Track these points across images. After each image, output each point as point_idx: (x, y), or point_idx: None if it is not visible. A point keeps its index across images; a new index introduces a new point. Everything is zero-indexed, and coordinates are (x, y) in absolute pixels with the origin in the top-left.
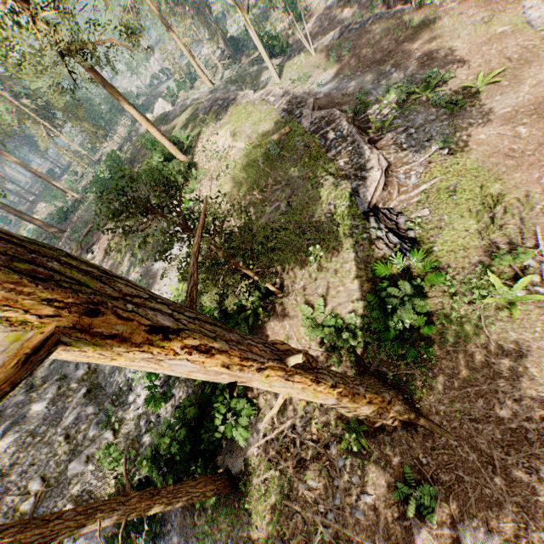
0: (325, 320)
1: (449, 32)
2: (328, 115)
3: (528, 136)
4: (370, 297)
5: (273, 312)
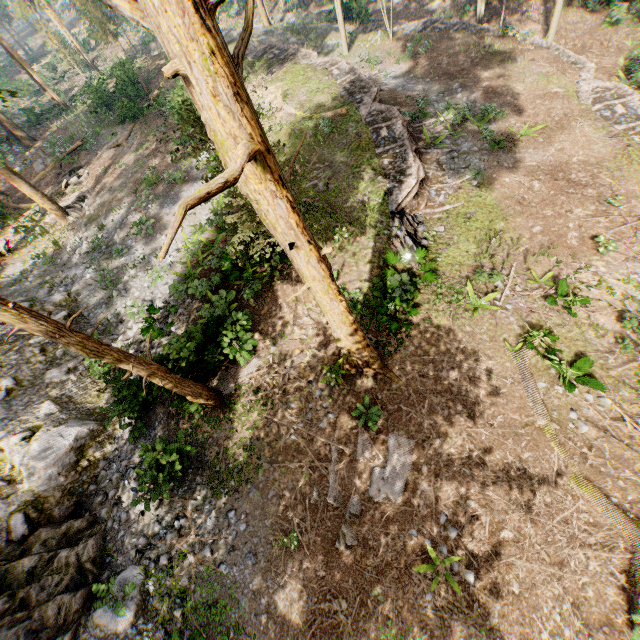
0: None
1: (517, 73)
2: (387, 111)
3: (538, 191)
4: (376, 280)
5: (288, 277)
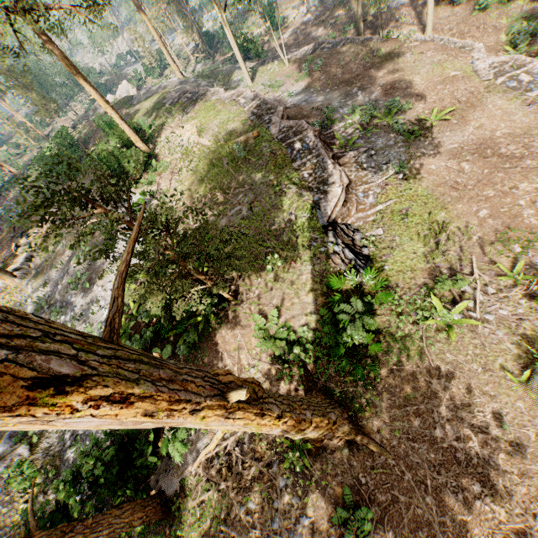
0: (278, 332)
1: (410, 67)
2: (296, 125)
3: (470, 172)
4: (323, 311)
5: (225, 319)
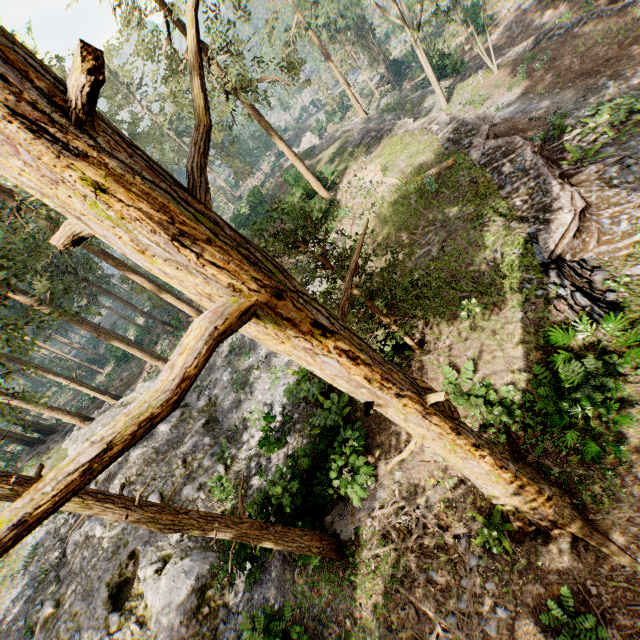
0: (473, 388)
1: None
2: (506, 144)
3: None
4: (537, 368)
5: (408, 371)
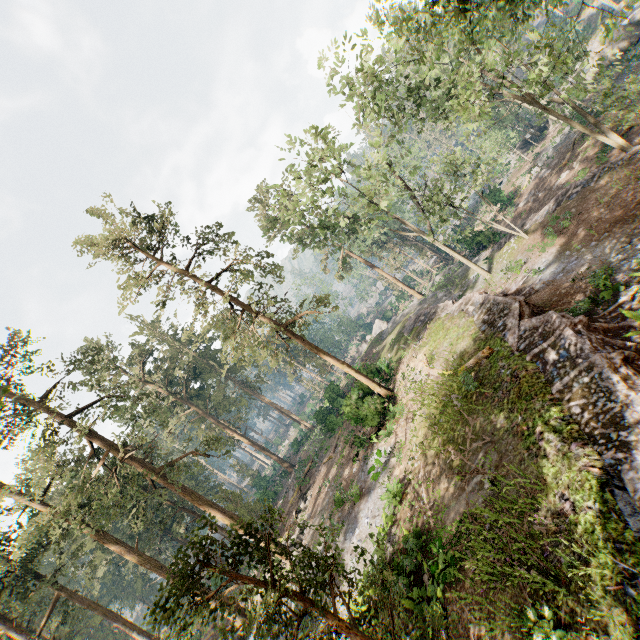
0: None
1: None
2: (542, 323)
3: None
4: None
5: None
